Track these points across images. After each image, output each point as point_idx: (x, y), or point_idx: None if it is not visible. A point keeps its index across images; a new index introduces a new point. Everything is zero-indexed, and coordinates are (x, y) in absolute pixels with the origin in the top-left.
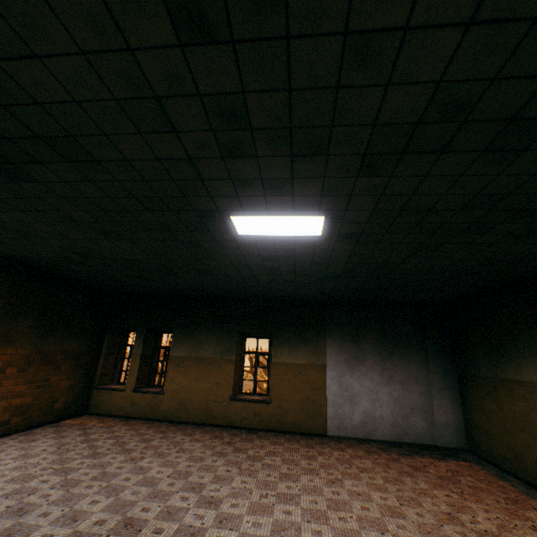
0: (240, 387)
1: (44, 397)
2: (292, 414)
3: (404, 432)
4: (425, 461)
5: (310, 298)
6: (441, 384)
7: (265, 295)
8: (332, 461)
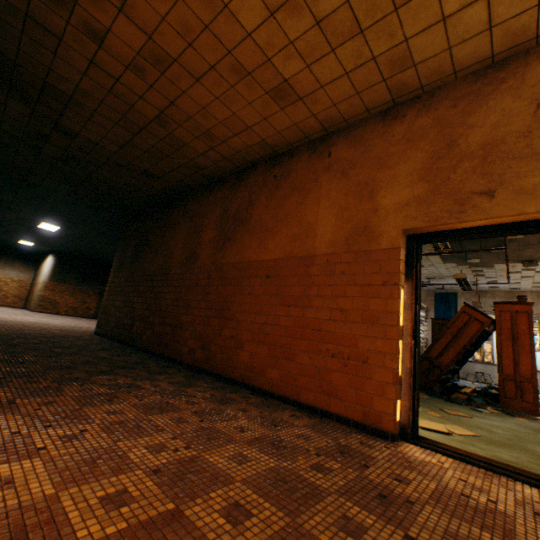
0: None
1: (84, 306)
2: None
3: None
4: None
5: None
6: None
7: None
8: None
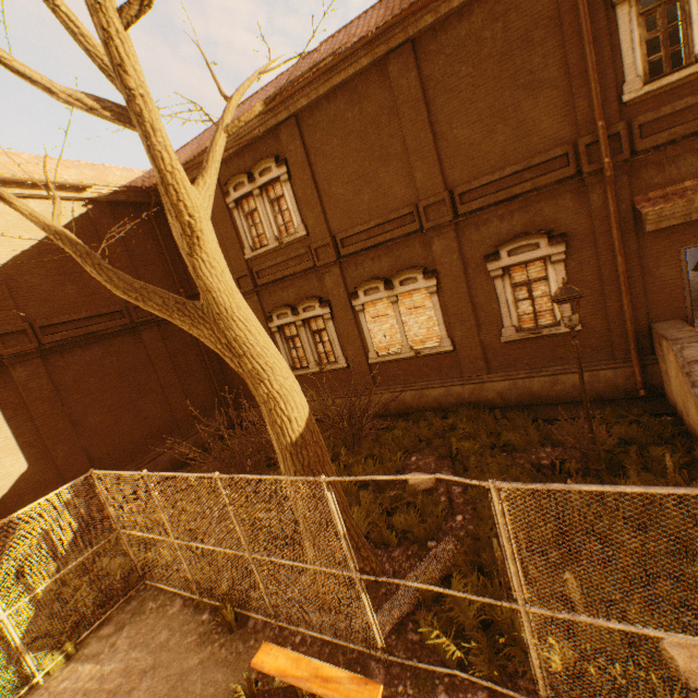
0: None
1: None
2: None
3: None
4: None
5: None
6: None
7: None
8: None
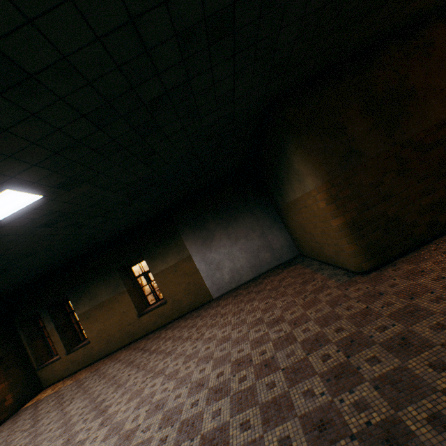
0: (145, 303)
1: None
2: (185, 300)
3: (260, 267)
4: (269, 281)
5: (151, 216)
6: (269, 223)
7: (116, 233)
8: (206, 320)
